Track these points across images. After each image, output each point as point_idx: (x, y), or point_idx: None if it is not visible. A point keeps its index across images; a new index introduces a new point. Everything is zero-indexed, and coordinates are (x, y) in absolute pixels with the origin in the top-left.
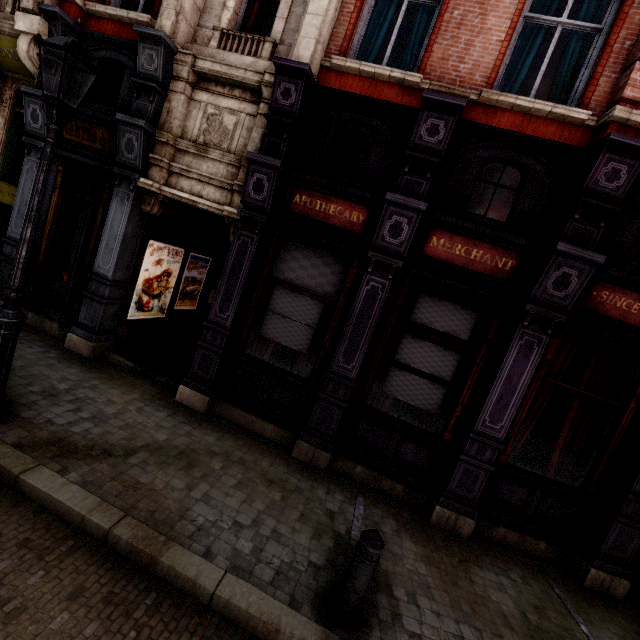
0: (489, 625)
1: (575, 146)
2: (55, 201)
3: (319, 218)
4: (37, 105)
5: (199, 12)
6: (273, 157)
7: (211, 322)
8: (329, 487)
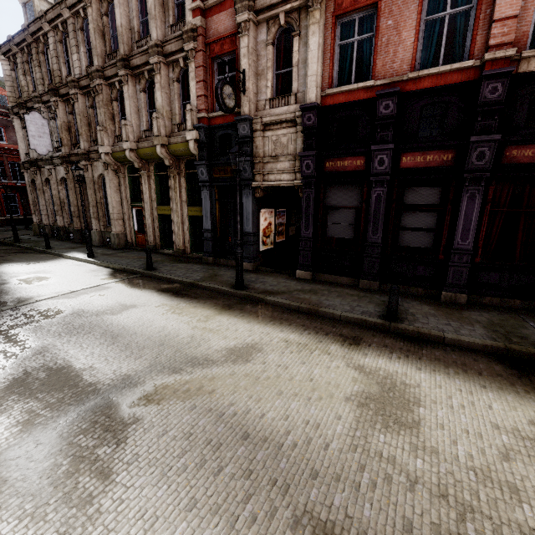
0: (466, 322)
1: (470, 81)
2: (217, 206)
3: (341, 170)
4: (202, 168)
5: (256, 95)
6: (310, 150)
7: (302, 237)
8: (381, 295)
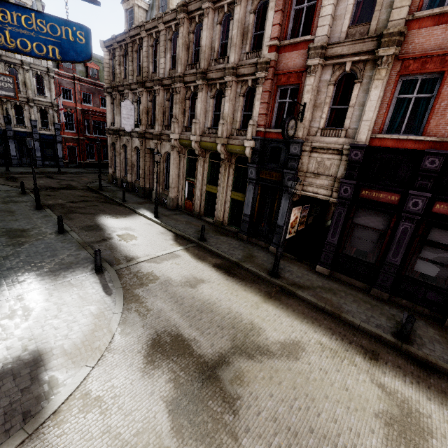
0: None
1: None
2: (258, 199)
3: (374, 199)
4: (252, 169)
5: (310, 122)
6: (351, 178)
7: (328, 242)
8: (390, 306)
